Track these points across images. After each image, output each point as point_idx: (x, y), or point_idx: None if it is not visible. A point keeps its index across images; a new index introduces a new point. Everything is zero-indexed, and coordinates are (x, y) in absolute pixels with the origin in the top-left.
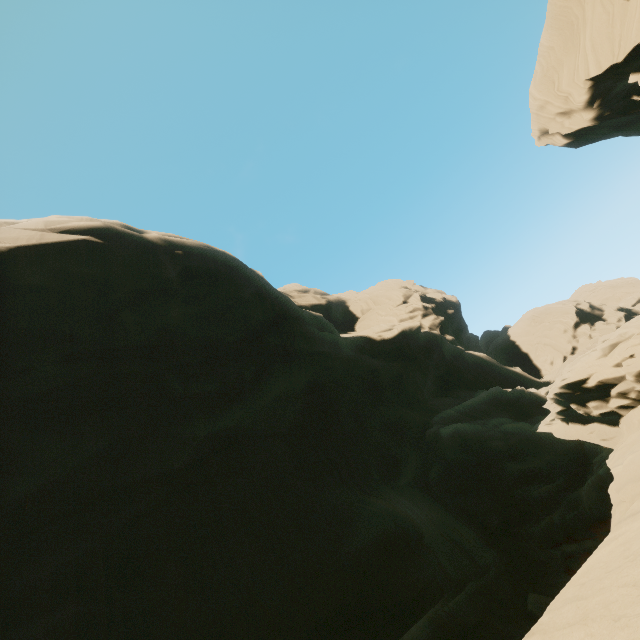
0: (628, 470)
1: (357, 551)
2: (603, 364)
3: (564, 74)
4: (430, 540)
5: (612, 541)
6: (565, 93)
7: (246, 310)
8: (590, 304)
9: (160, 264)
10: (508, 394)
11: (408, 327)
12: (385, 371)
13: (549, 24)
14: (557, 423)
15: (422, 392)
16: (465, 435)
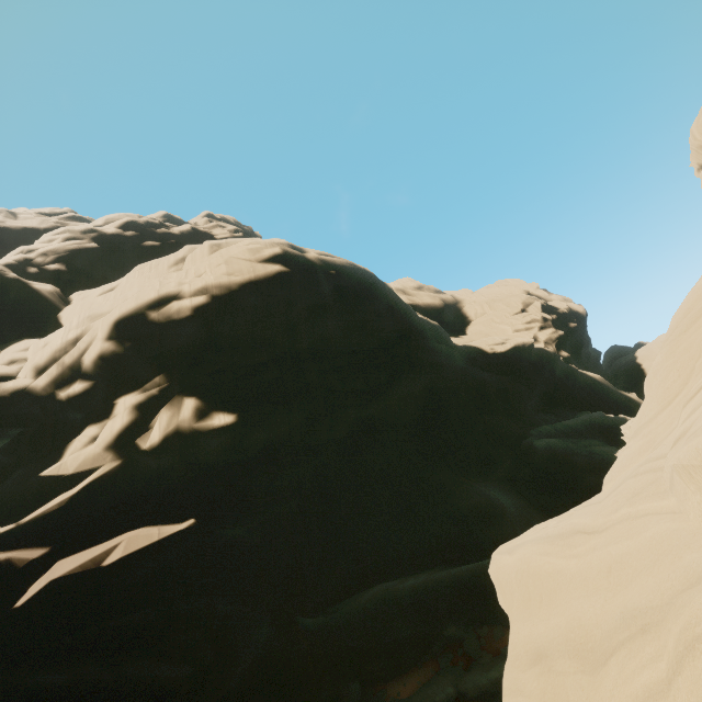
0: None
1: (457, 510)
2: None
3: None
4: (510, 516)
5: None
6: None
7: (380, 322)
8: None
9: (319, 282)
10: (609, 420)
11: (521, 343)
12: (493, 384)
13: None
14: None
15: (525, 406)
16: (555, 449)
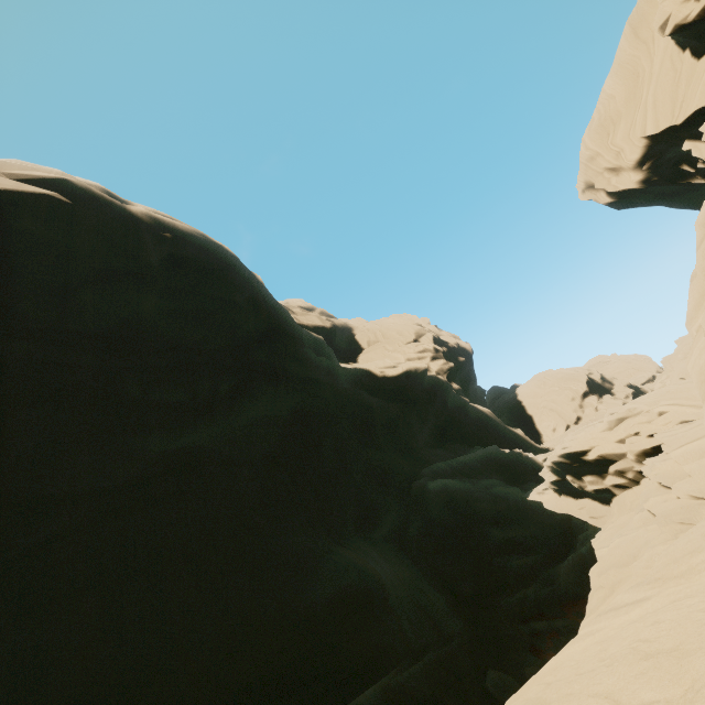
0: (613, 554)
1: (312, 606)
2: (607, 438)
3: (620, 127)
4: (395, 602)
5: (588, 636)
6: (618, 148)
7: (236, 316)
8: (602, 375)
9: (141, 244)
10: (505, 455)
11: (414, 367)
12: (381, 411)
13: (615, 71)
14: (549, 493)
15: (417, 440)
16: (453, 492)
